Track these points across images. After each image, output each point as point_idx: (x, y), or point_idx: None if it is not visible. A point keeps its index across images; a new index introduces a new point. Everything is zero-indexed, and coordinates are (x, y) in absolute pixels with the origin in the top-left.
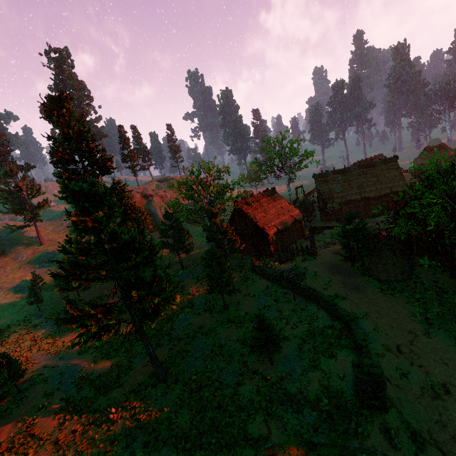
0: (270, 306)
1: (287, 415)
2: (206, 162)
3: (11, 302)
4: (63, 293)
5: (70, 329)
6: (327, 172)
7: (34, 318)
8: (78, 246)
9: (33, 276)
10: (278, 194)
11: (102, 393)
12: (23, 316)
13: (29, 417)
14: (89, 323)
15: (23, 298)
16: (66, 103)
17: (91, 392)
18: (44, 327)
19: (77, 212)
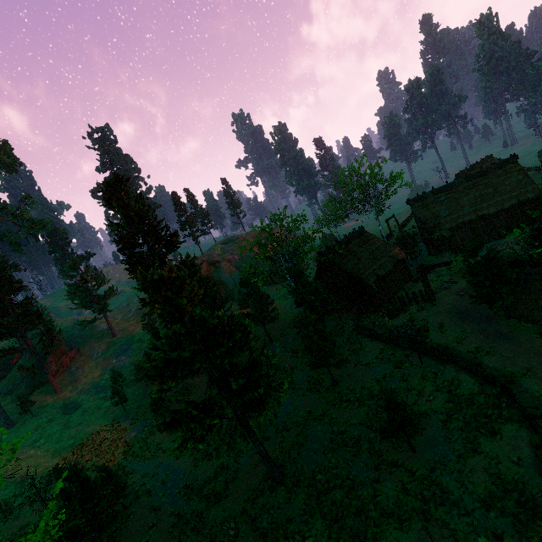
0: (391, 374)
1: (453, 519)
2: (277, 214)
3: (96, 405)
4: (145, 387)
5: (172, 434)
6: (424, 193)
7: (122, 420)
8: (168, 341)
9: (113, 373)
10: (368, 233)
11: (213, 504)
12: (111, 420)
13: (141, 538)
14: (193, 426)
15: (106, 399)
16: (123, 185)
17: (201, 503)
18: (134, 429)
19: (151, 298)
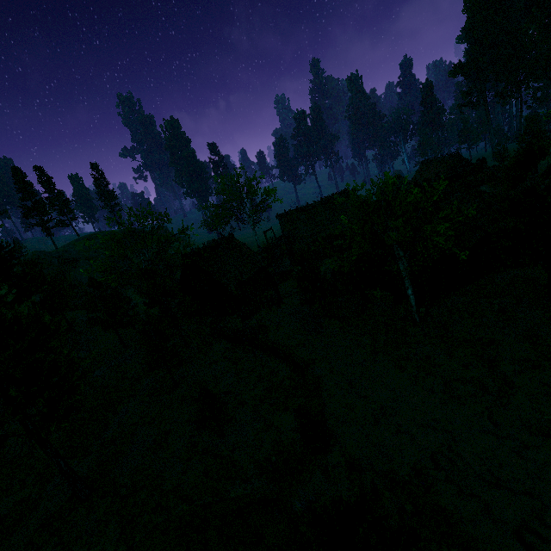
0: (228, 370)
1: (234, 489)
2: (138, 210)
3: None
4: None
5: None
6: (290, 210)
7: None
8: None
9: None
10: (237, 240)
11: None
12: None
13: None
14: None
15: None
16: None
17: None
18: None
19: None
